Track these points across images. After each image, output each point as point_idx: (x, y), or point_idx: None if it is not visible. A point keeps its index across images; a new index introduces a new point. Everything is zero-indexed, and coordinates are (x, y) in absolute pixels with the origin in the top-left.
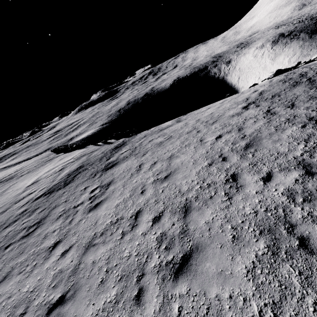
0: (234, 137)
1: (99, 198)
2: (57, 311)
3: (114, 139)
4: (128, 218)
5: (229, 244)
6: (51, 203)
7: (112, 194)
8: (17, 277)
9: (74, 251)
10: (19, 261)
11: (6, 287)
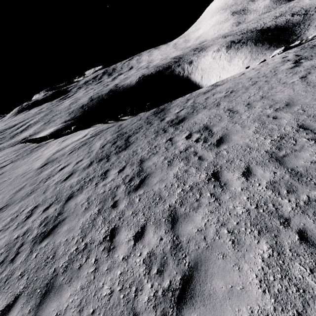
0: None
1: (214, 137)
2: None
3: (126, 117)
4: (293, 132)
5: None
6: (128, 161)
7: (229, 130)
8: (199, 211)
9: (261, 168)
10: (172, 203)
11: (195, 222)
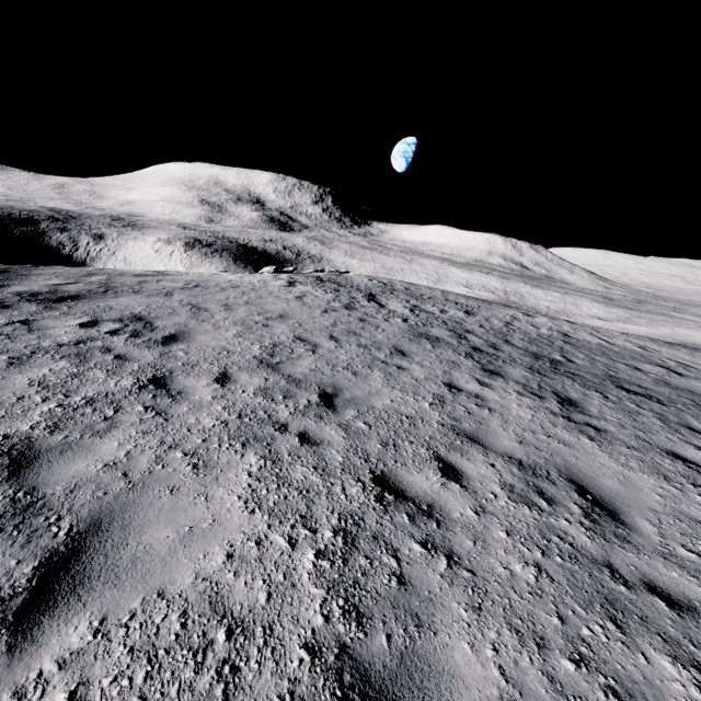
0: (318, 300)
1: (158, 332)
2: (340, 401)
3: None
4: (290, 342)
5: (411, 342)
6: None
7: (191, 328)
8: (112, 434)
9: (247, 373)
10: (19, 430)
11: (100, 454)
